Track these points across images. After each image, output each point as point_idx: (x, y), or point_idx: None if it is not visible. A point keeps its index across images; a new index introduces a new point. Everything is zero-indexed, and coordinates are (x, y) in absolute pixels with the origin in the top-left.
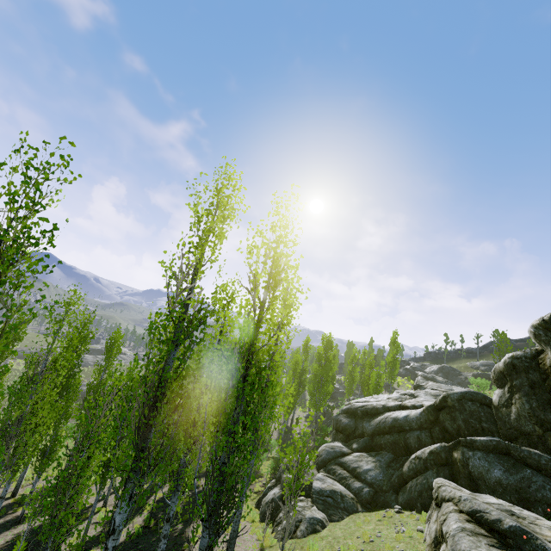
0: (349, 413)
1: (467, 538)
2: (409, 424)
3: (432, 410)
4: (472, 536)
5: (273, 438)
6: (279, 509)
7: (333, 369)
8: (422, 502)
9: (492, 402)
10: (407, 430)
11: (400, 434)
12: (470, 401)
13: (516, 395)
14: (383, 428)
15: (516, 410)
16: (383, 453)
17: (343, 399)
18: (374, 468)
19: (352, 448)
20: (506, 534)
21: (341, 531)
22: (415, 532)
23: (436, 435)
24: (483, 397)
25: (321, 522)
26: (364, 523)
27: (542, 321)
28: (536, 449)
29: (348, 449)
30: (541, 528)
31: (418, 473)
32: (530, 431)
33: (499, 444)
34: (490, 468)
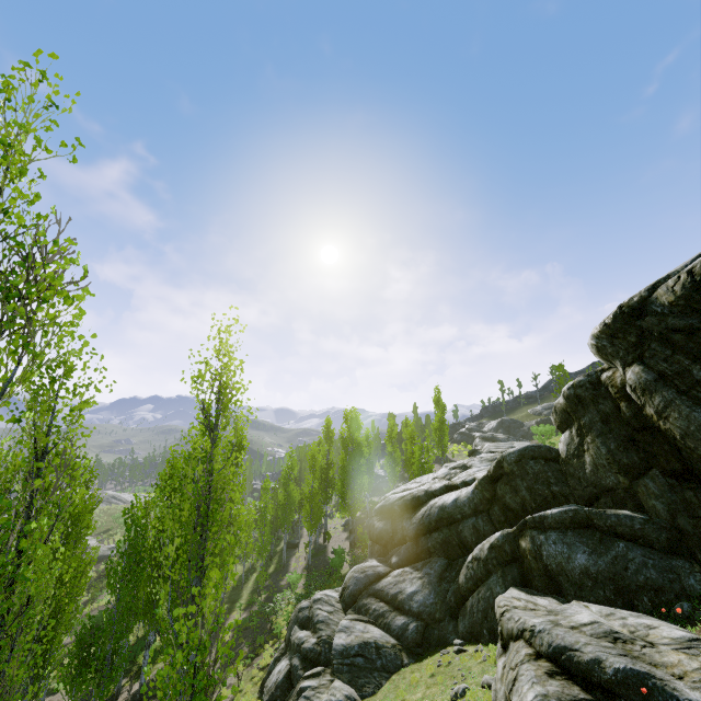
0: (384, 513)
1: None
2: (460, 511)
3: (487, 483)
4: None
5: (300, 568)
6: (287, 696)
7: (365, 455)
8: (489, 626)
9: (559, 454)
10: (459, 520)
11: (451, 527)
12: (532, 460)
13: (587, 438)
14: (428, 524)
15: (590, 459)
16: (433, 560)
17: (389, 490)
18: (422, 588)
19: (391, 563)
20: (614, 689)
21: None
22: (481, 691)
23: (497, 517)
24: (547, 450)
25: None
26: (410, 689)
27: (604, 326)
28: (625, 509)
29: (385, 568)
30: (660, 650)
31: (479, 581)
32: (613, 485)
33: (578, 514)
34: (571, 554)
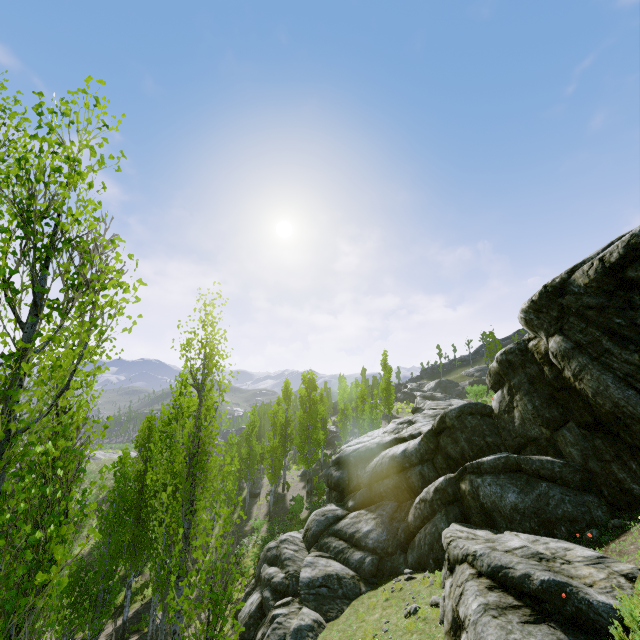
0: (340, 463)
1: (493, 624)
2: (408, 460)
3: (431, 436)
4: (499, 618)
5: (261, 514)
6: (259, 624)
7: (321, 412)
8: (434, 557)
9: (492, 410)
10: (408, 468)
11: (401, 474)
12: (470, 415)
13: (516, 396)
14: (380, 472)
15: (519, 414)
16: (384, 503)
17: (341, 443)
18: (376, 527)
19: (348, 507)
20: (540, 596)
21: (338, 636)
22: (430, 608)
23: (440, 465)
24: (483, 407)
25: (312, 630)
26: (369, 611)
27: (532, 302)
28: (547, 455)
29: (343, 511)
30: (575, 566)
31: (426, 519)
32: (538, 435)
33: (509, 461)
34: (503, 494)
